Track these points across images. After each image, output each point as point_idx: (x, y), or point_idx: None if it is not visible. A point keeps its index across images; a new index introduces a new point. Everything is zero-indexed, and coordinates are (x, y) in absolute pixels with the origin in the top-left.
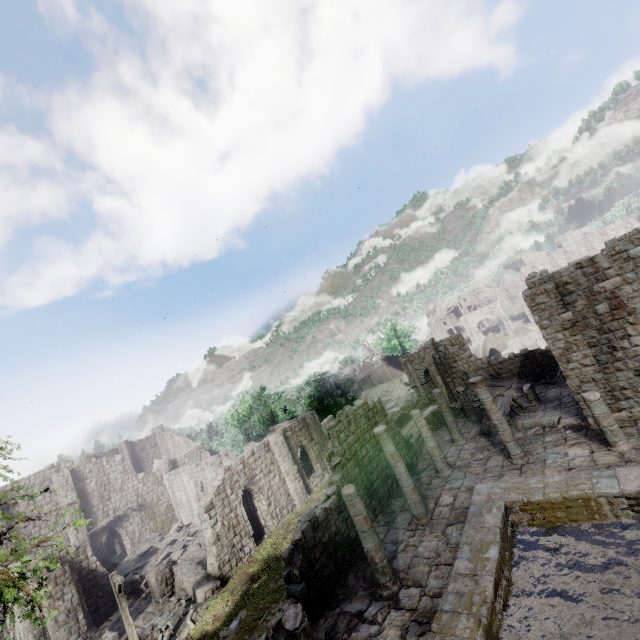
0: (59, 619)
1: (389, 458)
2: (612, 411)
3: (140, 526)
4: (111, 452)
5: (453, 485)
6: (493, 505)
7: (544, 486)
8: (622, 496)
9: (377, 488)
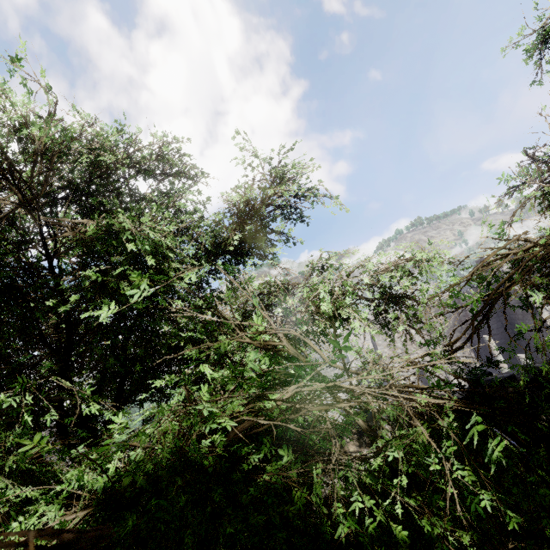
0: None
1: None
2: None
3: None
4: None
5: None
6: None
7: None
8: None
9: None
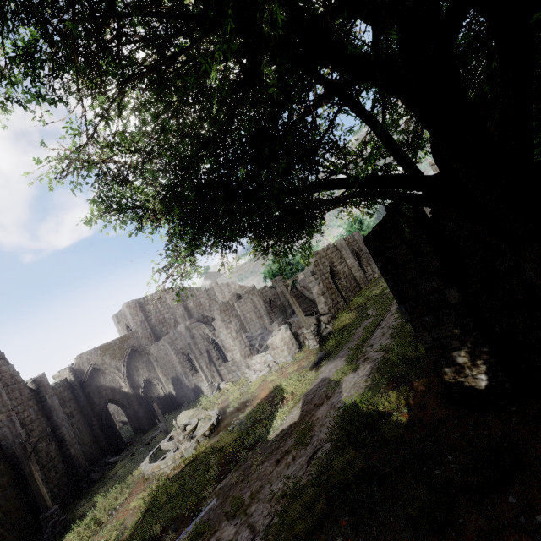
0: (233, 334)
1: None
2: None
3: None
4: None
5: None
6: None
7: None
8: None
9: None
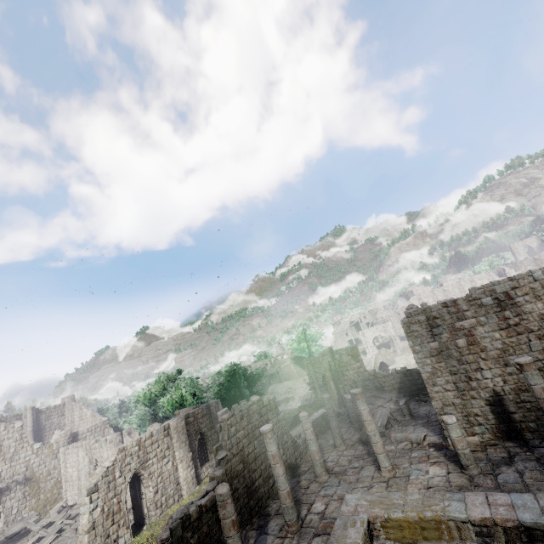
0: None
1: (270, 458)
2: (467, 434)
3: (20, 502)
4: (14, 417)
5: (327, 492)
6: (358, 518)
7: (404, 503)
8: (468, 522)
9: (258, 487)
